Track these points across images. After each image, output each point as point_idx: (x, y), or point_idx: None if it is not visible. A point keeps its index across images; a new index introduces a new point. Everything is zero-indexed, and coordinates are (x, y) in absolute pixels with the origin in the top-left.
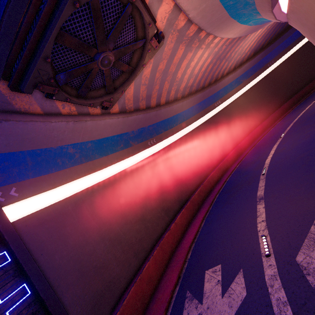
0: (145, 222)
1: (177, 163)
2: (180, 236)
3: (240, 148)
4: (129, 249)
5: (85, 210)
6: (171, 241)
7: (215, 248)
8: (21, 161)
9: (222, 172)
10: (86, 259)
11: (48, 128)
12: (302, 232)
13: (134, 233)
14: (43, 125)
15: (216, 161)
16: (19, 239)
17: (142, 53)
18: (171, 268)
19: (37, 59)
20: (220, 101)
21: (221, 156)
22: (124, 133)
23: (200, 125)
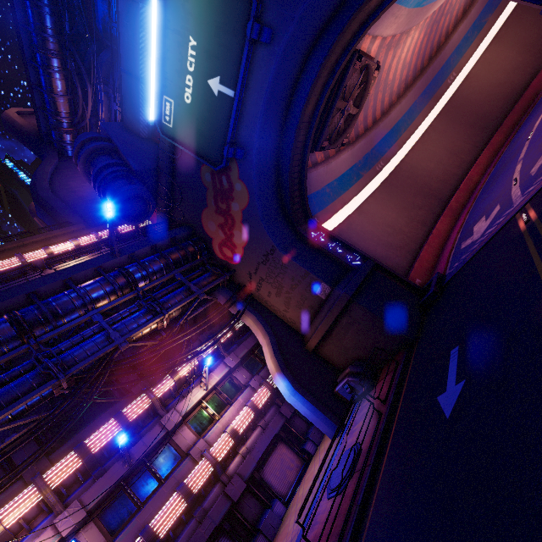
0: (405, 233)
1: (417, 178)
2: (446, 237)
3: (508, 126)
4: (401, 249)
5: (355, 229)
6: (437, 241)
7: (480, 214)
8: (311, 201)
9: (484, 168)
10: (374, 253)
11: (317, 175)
12: (538, 158)
13: (399, 240)
14: (316, 173)
15: (471, 158)
16: (339, 237)
17: (366, 86)
18: (444, 252)
19: (326, 128)
20: (454, 72)
21: (477, 149)
22: (353, 165)
23: (432, 122)
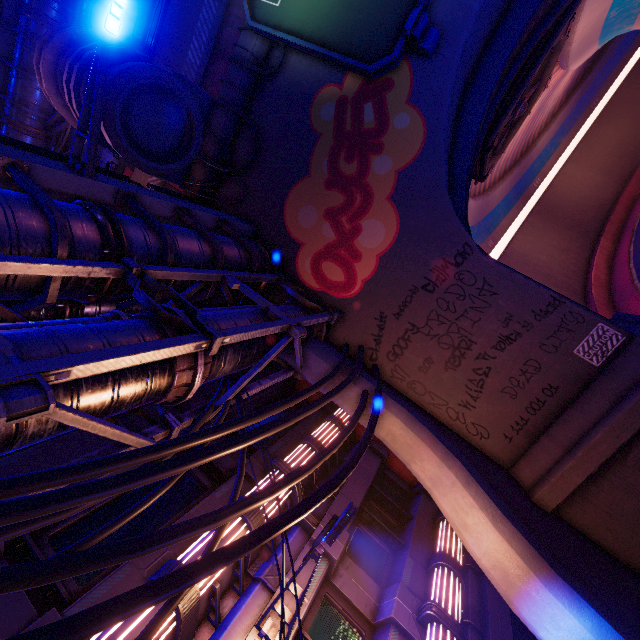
0: None
1: (535, 266)
2: None
3: (611, 234)
4: None
5: None
6: None
7: None
8: None
9: (606, 268)
10: None
11: None
12: None
13: None
14: None
15: (583, 259)
16: None
17: (529, 99)
18: None
19: (512, 106)
20: (538, 178)
21: (585, 251)
22: (472, 226)
23: (527, 218)
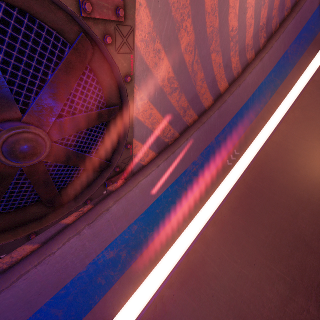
0: None
1: (296, 172)
2: None
3: None
4: None
5: None
6: None
7: None
8: (45, 319)
9: None
10: None
11: (55, 261)
12: None
13: None
14: (43, 265)
15: None
16: None
17: (104, 57)
18: None
19: None
20: None
21: None
22: (181, 174)
23: (315, 75)
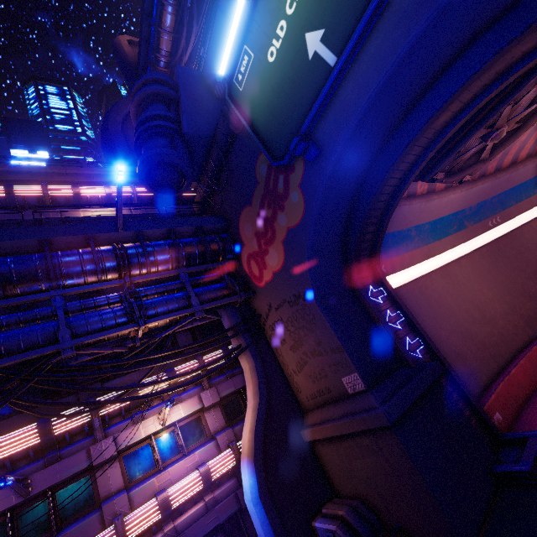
0: (497, 327)
1: None
2: None
3: None
4: (484, 349)
5: (430, 297)
6: None
7: None
8: (386, 242)
9: None
10: (445, 341)
11: (409, 211)
12: None
13: (485, 334)
14: (407, 208)
15: None
16: (405, 305)
17: (536, 110)
18: None
19: (452, 154)
20: None
21: None
22: (460, 210)
23: None
